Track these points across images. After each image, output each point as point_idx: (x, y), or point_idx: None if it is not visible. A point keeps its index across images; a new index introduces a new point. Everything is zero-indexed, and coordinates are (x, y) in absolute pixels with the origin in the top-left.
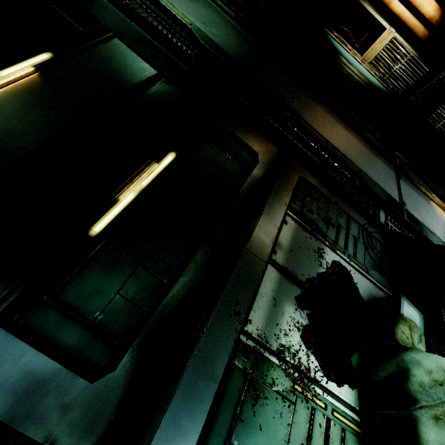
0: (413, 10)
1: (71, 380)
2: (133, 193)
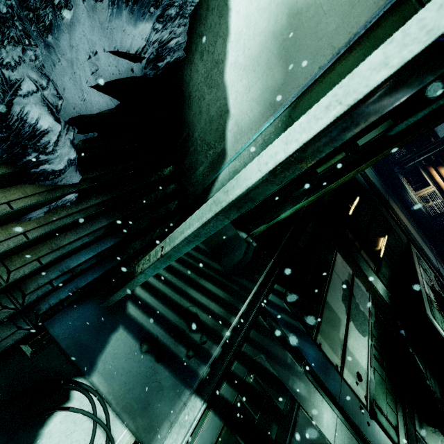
0: None
1: (388, 293)
2: (383, 247)
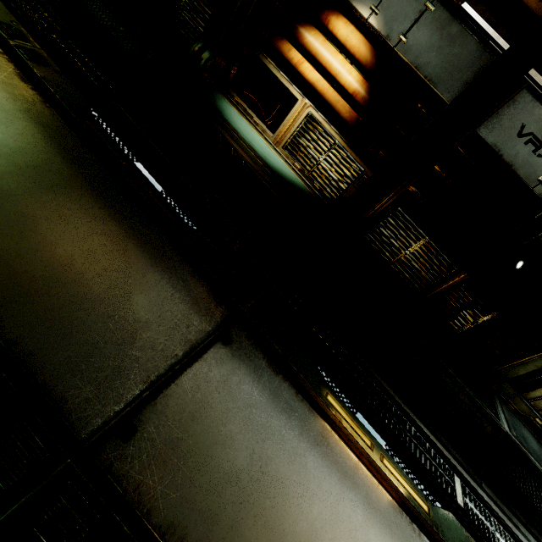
0: (333, 82)
1: None
2: None
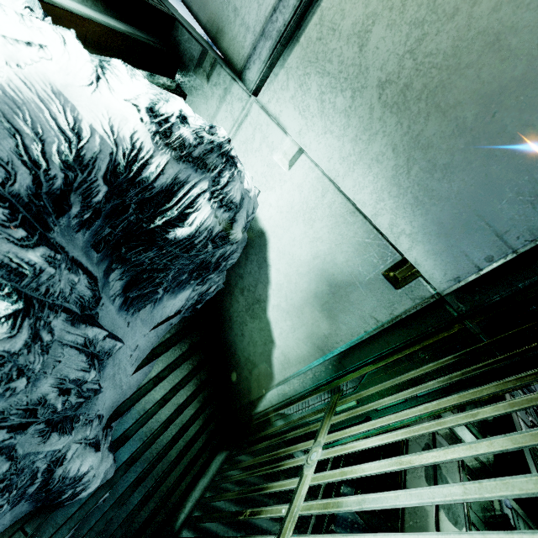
0: None
1: None
2: None
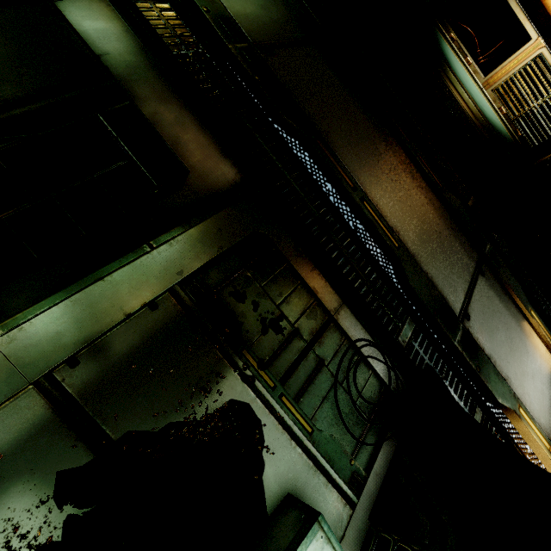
0: None
1: None
2: None
